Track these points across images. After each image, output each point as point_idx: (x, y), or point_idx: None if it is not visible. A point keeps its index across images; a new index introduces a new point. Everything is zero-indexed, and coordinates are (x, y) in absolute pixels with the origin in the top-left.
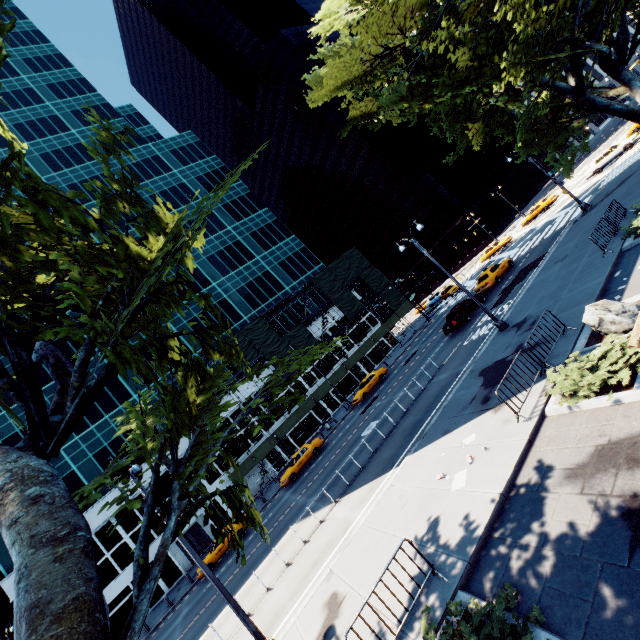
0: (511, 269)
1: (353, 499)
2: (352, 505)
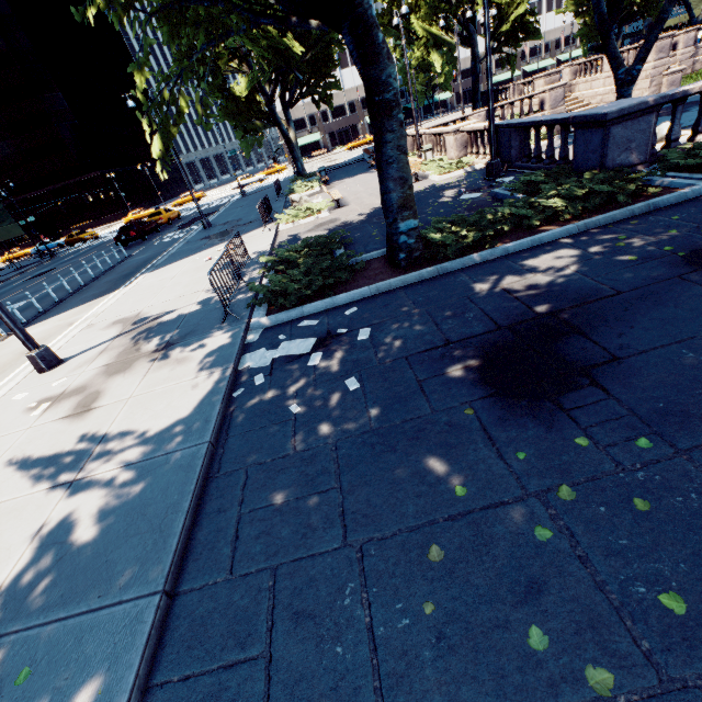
0: (180, 220)
1: (56, 319)
2: (61, 319)
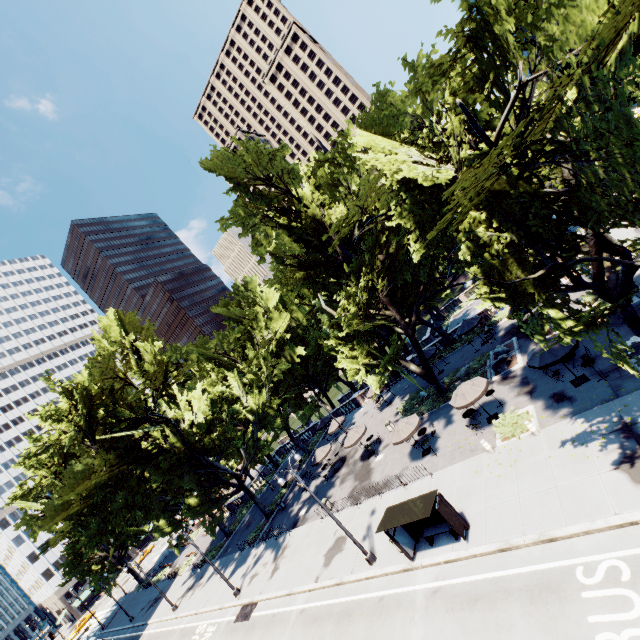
0: None
1: None
2: None
